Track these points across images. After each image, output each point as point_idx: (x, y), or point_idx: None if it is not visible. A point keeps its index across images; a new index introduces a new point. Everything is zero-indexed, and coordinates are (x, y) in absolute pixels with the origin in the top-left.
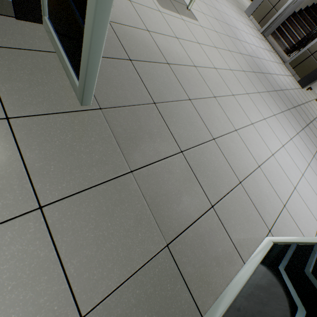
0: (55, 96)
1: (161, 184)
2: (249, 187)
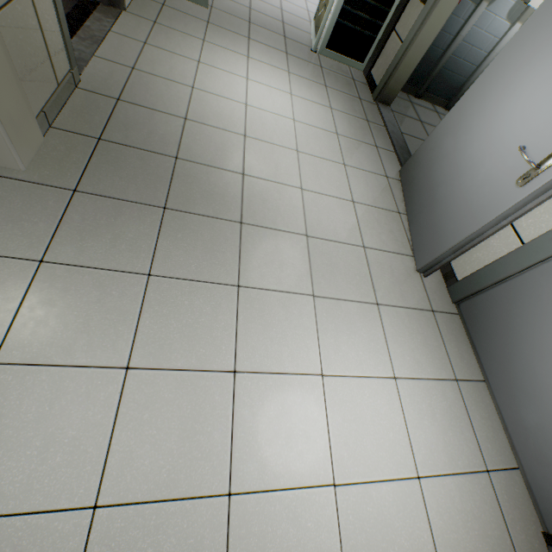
0: (200, 11)
1: (261, 23)
2: (287, 10)
